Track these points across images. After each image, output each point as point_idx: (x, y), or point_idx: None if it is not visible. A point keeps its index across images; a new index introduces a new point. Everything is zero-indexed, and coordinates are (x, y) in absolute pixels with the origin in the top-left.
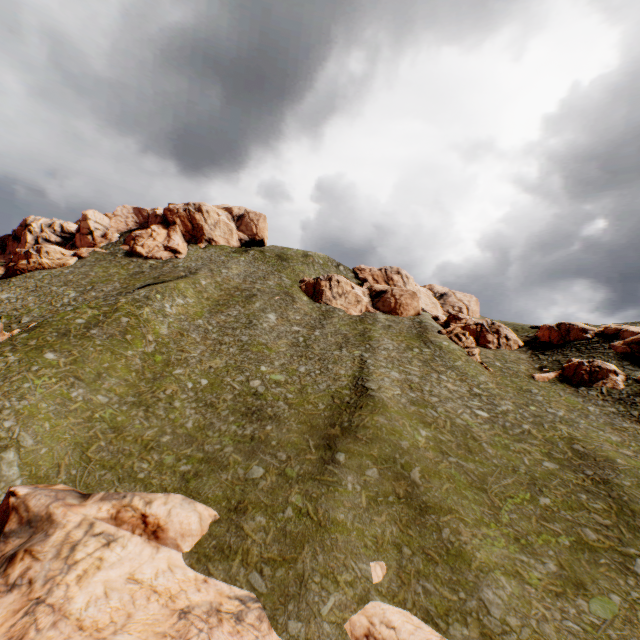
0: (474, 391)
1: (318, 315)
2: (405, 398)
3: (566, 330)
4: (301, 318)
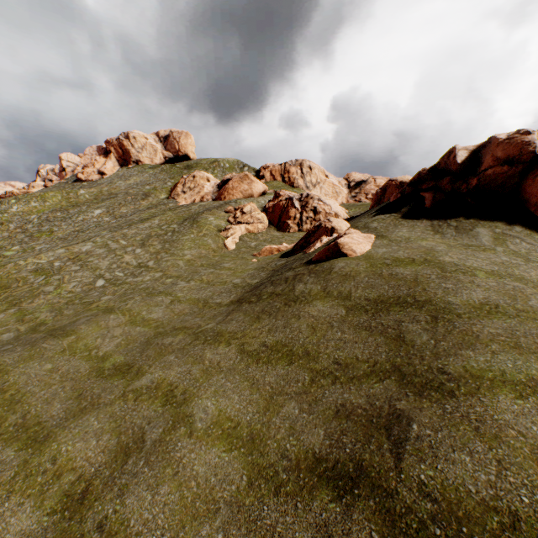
0: (147, 263)
1: (145, 208)
2: (38, 266)
3: (383, 189)
4: (126, 211)
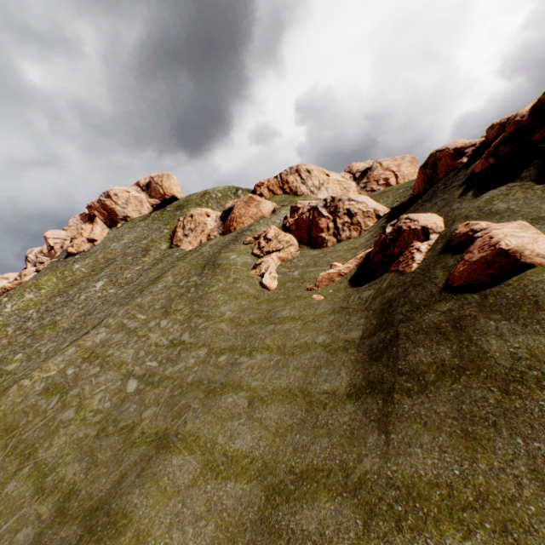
0: (180, 338)
1: (149, 265)
2: (47, 381)
3: (432, 165)
4: (130, 275)
